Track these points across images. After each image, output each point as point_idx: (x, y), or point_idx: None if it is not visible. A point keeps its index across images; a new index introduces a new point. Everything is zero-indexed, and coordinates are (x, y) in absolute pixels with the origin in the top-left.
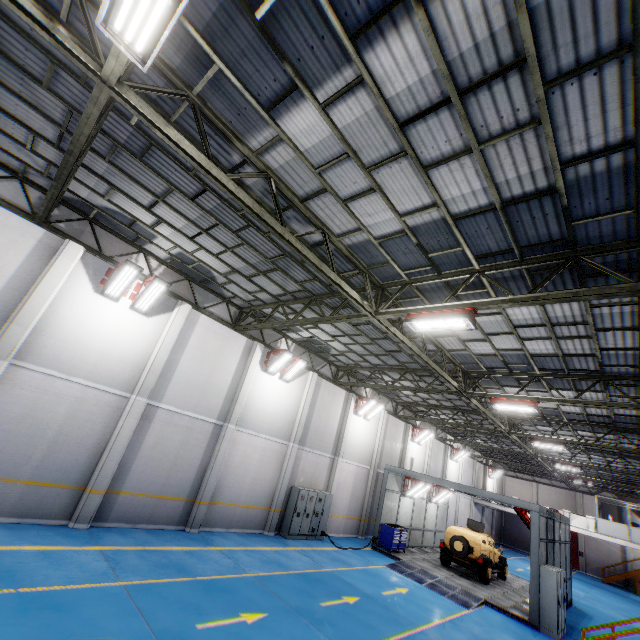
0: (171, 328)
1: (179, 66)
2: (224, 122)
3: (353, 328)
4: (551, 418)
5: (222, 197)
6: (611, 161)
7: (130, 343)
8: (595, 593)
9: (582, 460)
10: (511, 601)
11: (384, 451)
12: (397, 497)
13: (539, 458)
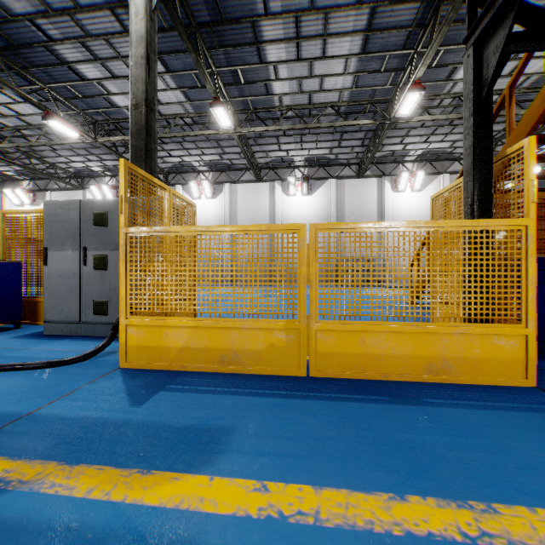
0: (225, 198)
1: (103, 118)
2: (122, 118)
3: (291, 137)
4: None
5: None
6: (122, 14)
7: (214, 213)
8: None
9: None
10: None
11: None
12: None
13: None
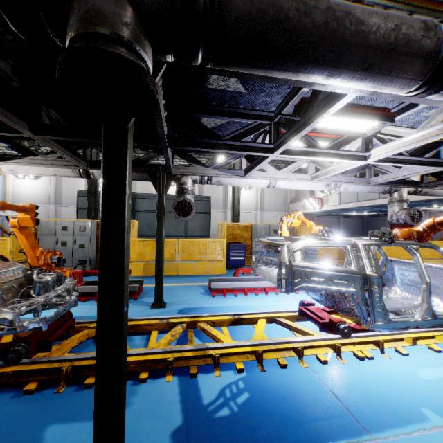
0: None
1: None
2: None
3: None
4: None
5: None
6: None
7: None
8: None
9: None
10: None
11: None
12: None
13: None
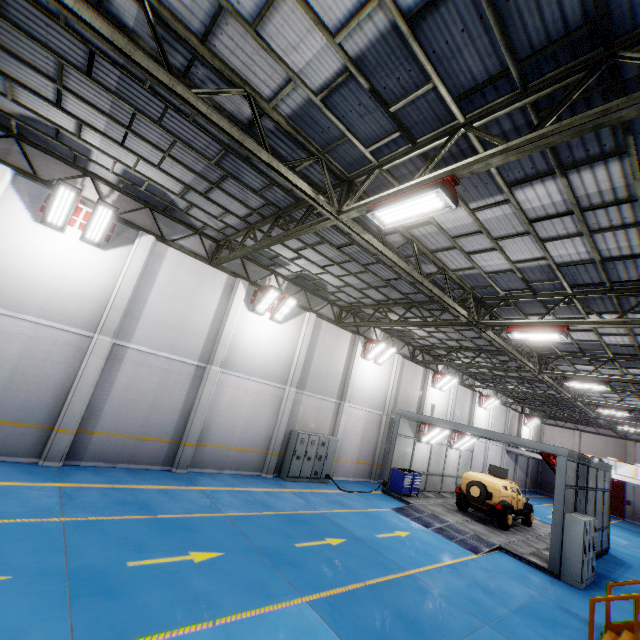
0: (132, 262)
1: None
2: None
3: (339, 253)
4: (592, 354)
5: (116, 62)
6: None
7: (86, 279)
8: (638, 542)
9: (632, 405)
10: (531, 548)
11: (399, 397)
12: (411, 442)
13: (579, 403)
